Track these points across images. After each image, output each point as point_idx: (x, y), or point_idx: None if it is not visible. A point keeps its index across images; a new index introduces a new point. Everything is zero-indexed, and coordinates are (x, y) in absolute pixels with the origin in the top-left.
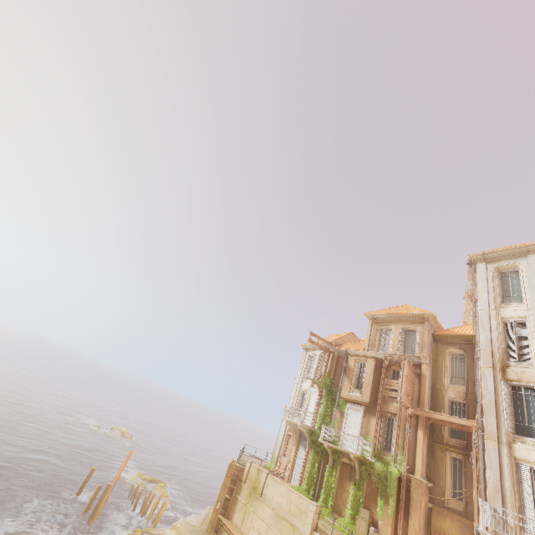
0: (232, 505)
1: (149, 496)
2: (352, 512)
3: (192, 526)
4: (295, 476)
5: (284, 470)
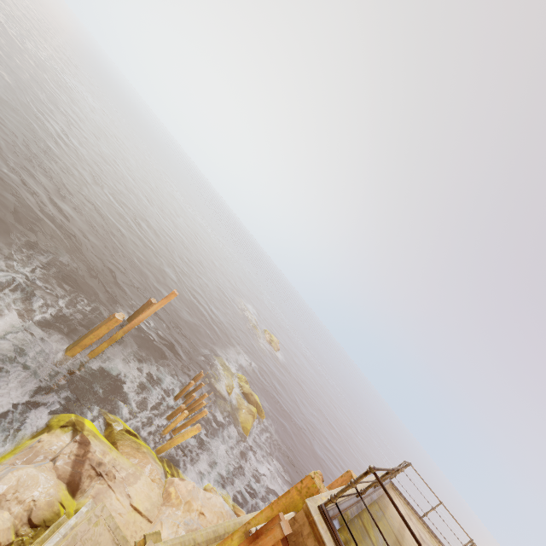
0: None
1: (198, 398)
2: None
3: (114, 545)
4: None
5: None
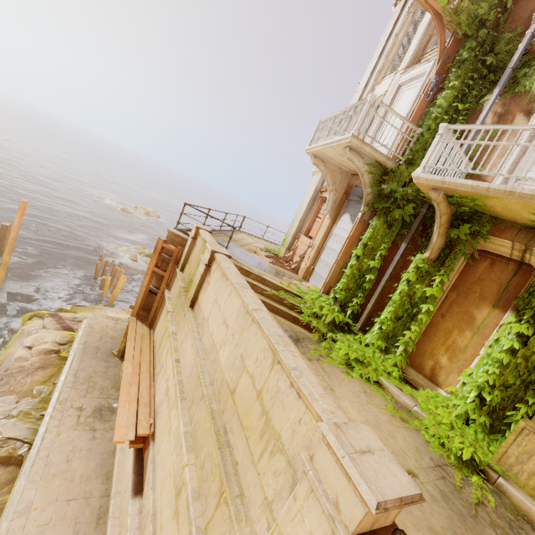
0: (161, 305)
1: (112, 269)
2: (493, 395)
3: (113, 320)
4: (319, 272)
5: (300, 258)
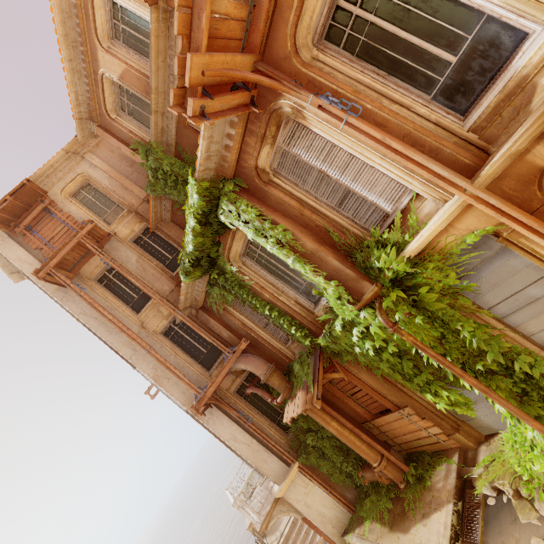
0: None
1: None
2: None
3: None
4: None
5: None
